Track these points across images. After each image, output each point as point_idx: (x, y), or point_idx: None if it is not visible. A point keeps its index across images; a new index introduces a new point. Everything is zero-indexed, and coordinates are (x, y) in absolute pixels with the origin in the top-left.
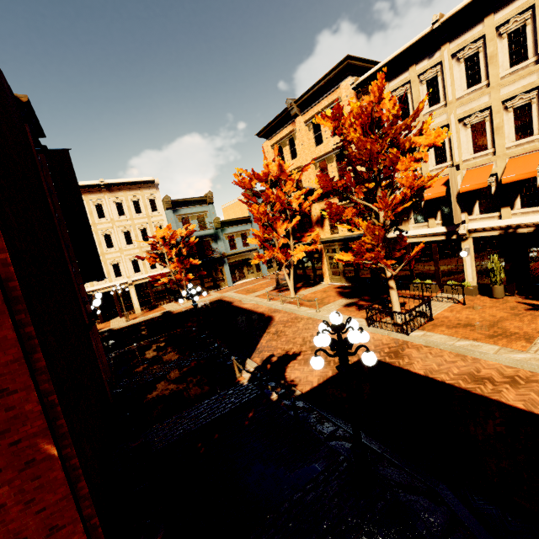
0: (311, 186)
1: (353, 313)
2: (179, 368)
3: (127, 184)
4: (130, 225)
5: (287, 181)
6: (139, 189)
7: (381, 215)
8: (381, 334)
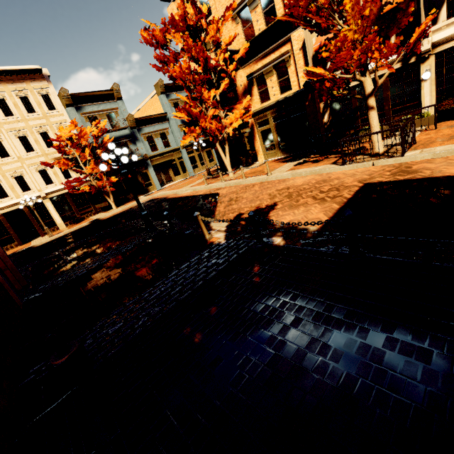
0: (233, 48)
1: (312, 165)
2: (121, 253)
3: (4, 73)
4: (24, 127)
5: (208, 32)
6: (23, 81)
7: None
8: (364, 167)
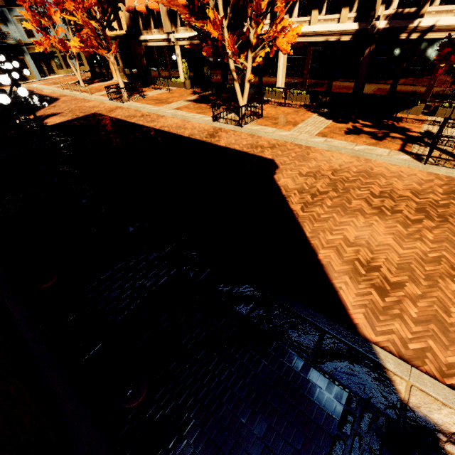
0: None
1: (110, 96)
2: None
3: None
4: None
5: None
6: None
7: (97, 12)
8: (114, 105)
